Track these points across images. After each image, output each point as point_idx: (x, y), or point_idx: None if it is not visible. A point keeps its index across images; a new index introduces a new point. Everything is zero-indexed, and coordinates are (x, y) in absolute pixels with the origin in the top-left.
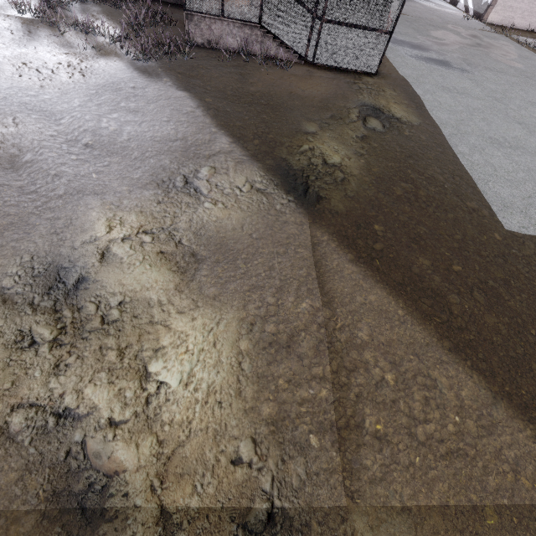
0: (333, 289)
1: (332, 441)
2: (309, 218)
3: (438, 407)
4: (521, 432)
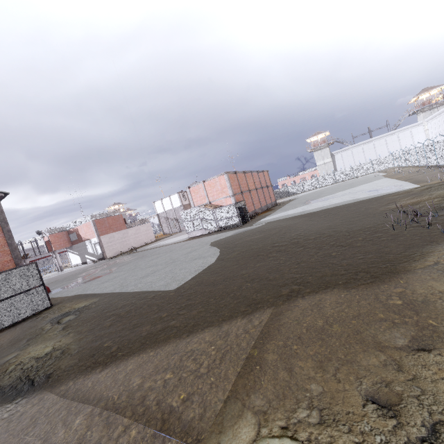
0: (98, 391)
1: (163, 442)
2: (47, 389)
3: (201, 354)
4: (237, 322)
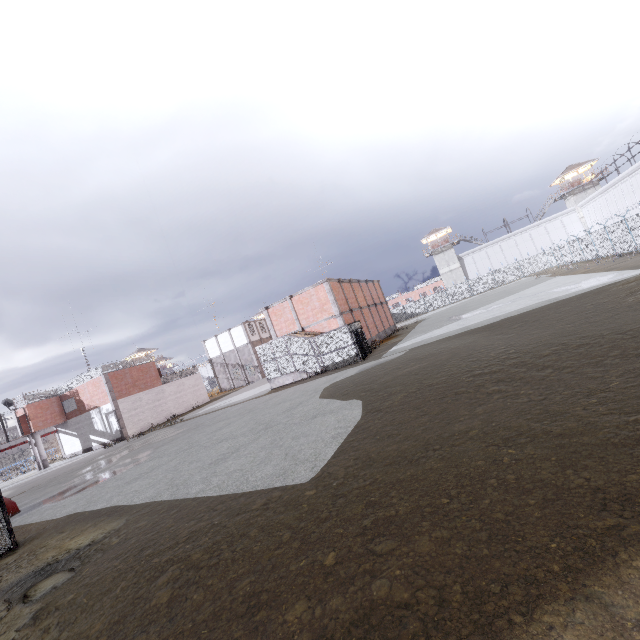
0: None
1: None
2: None
3: None
4: None
